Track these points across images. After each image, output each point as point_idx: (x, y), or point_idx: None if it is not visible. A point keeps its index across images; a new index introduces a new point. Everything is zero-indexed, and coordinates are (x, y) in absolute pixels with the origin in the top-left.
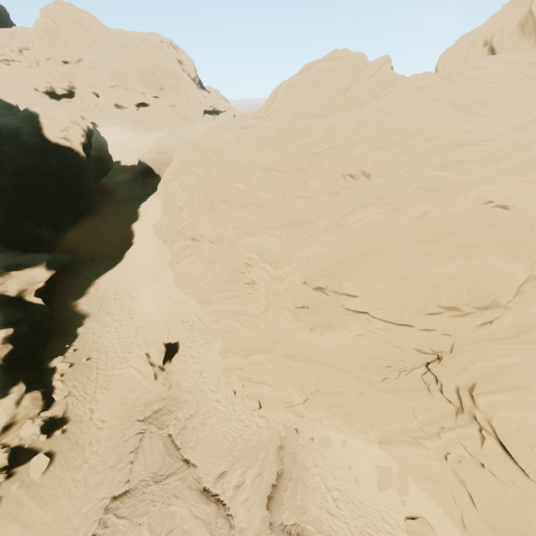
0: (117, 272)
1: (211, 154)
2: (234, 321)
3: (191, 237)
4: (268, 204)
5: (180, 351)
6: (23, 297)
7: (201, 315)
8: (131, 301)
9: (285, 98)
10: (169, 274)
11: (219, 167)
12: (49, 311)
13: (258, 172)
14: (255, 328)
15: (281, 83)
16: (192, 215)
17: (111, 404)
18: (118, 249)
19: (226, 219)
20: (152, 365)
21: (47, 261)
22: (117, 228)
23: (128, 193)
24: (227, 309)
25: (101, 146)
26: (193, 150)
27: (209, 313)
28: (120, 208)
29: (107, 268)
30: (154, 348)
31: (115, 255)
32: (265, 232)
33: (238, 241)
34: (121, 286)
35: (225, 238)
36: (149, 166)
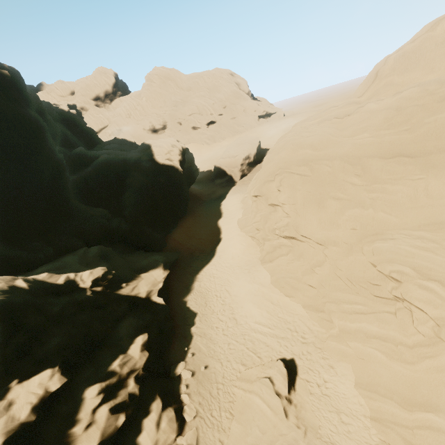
0: (213, 267)
1: (311, 150)
2: (371, 347)
3: (289, 237)
4: (400, 198)
5: (300, 373)
6: (149, 298)
7: (309, 323)
8: (230, 298)
9: (392, 73)
10: (263, 272)
11: (324, 163)
12: (169, 310)
13: (378, 161)
14: (409, 363)
15: (386, 58)
16: (290, 215)
17: (242, 442)
18: (209, 245)
19: (341, 218)
20: (278, 396)
21: (163, 262)
22: (206, 225)
23: (209, 193)
24: (356, 328)
25: (190, 160)
26: (288, 150)
27: (319, 322)
28: (206, 208)
29: (204, 263)
30: (275, 371)
31: (208, 250)
32: (405, 234)
33: (360, 244)
34: (218, 282)
35: (340, 240)
36: (223, 169)
